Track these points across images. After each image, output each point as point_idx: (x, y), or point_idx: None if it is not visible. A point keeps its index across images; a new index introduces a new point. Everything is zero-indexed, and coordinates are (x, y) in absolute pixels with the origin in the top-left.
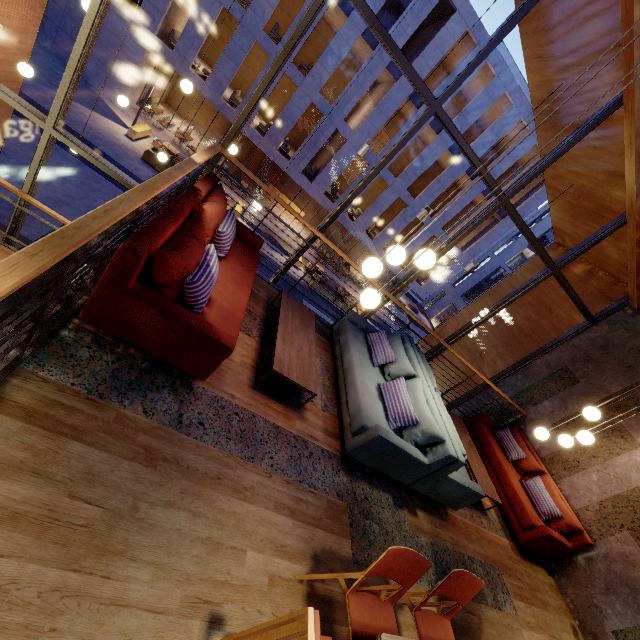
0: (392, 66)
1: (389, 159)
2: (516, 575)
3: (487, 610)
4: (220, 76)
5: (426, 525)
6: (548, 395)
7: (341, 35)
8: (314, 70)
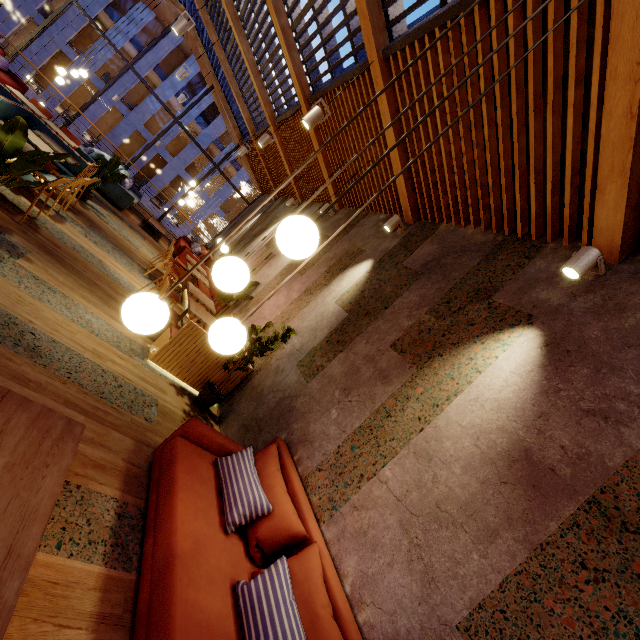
0: (199, 120)
1: (111, 84)
2: (160, 250)
3: (120, 220)
4: (54, 94)
5: (97, 194)
6: (225, 234)
7: (159, 91)
8: (138, 109)
